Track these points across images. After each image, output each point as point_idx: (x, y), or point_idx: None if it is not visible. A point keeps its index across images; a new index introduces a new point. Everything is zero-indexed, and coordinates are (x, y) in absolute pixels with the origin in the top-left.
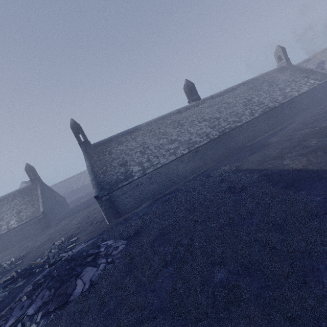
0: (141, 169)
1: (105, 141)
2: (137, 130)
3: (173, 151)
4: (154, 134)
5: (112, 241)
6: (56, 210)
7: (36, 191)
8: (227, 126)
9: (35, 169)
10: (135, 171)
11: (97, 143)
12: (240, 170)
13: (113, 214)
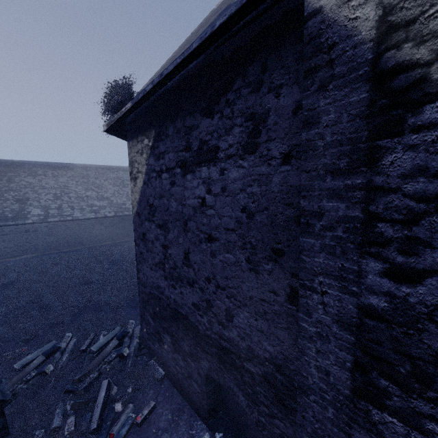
0: (43, 215)
1: (12, 163)
2: (66, 168)
3: (97, 209)
4: (86, 181)
5: None
6: None
7: None
8: None
9: None
10: (33, 214)
11: None
12: None
13: None
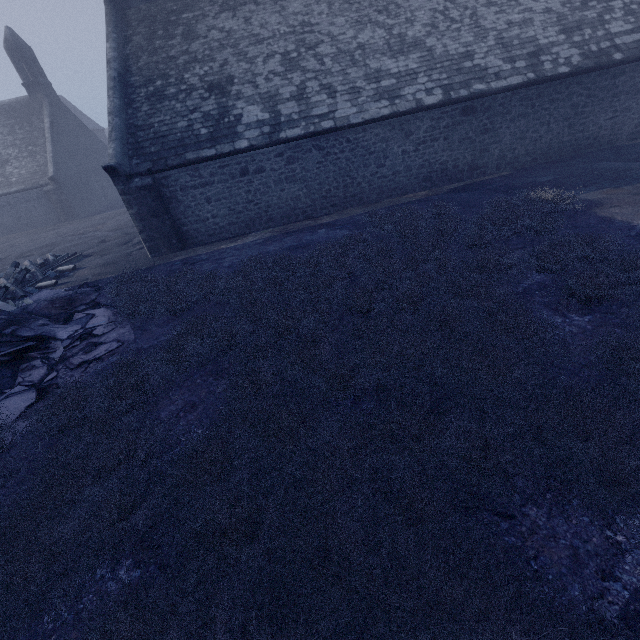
0: (266, 121)
1: None
2: None
3: (393, 85)
4: None
5: (108, 315)
6: (98, 184)
7: (39, 121)
8: (628, 38)
9: (35, 57)
10: (246, 121)
11: None
12: (598, 220)
13: (164, 237)
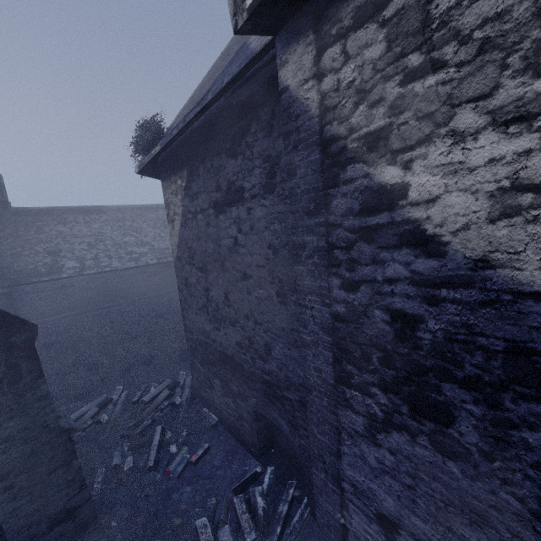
0: (78, 267)
1: (39, 210)
2: (99, 212)
3: (137, 257)
4: (122, 226)
5: None
6: None
7: None
8: None
9: None
10: (68, 267)
11: (23, 210)
12: None
13: None
